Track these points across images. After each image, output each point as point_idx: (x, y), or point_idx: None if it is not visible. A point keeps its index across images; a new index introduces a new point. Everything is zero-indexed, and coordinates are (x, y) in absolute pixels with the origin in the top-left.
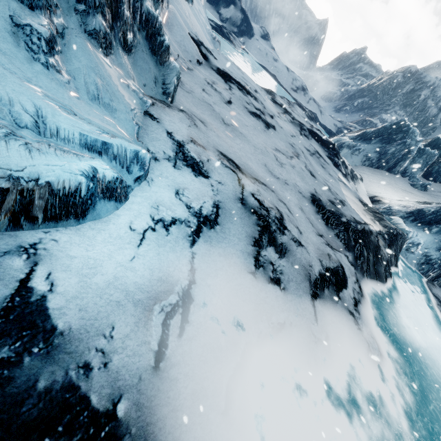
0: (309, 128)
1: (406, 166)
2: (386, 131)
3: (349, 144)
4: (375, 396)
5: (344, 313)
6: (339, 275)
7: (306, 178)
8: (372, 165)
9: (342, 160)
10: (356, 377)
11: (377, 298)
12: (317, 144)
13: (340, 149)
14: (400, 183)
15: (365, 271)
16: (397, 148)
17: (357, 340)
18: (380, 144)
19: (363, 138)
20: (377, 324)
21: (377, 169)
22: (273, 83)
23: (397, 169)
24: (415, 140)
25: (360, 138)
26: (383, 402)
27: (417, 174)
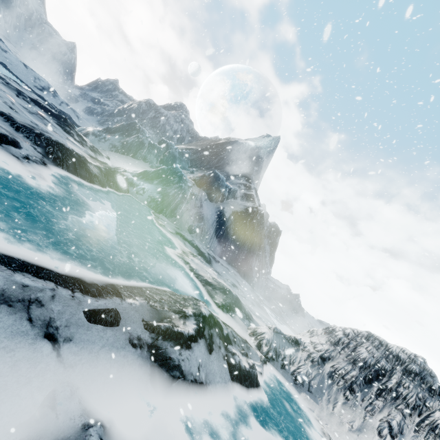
0: (32, 98)
1: (146, 155)
2: (125, 128)
3: (94, 132)
4: (24, 185)
5: (4, 152)
6: (6, 138)
7: (1, 105)
8: (119, 151)
9: (78, 134)
10: (1, 170)
11: (75, 183)
12: (43, 112)
13: (86, 135)
14: (141, 164)
15: (61, 165)
16: (134, 140)
17: (16, 165)
18: (122, 137)
19: (108, 132)
20: (59, 182)
21: (123, 154)
22: (1, 69)
23: (139, 156)
24: (145, 136)
25: (106, 132)
26: (34, 190)
27: (155, 162)
